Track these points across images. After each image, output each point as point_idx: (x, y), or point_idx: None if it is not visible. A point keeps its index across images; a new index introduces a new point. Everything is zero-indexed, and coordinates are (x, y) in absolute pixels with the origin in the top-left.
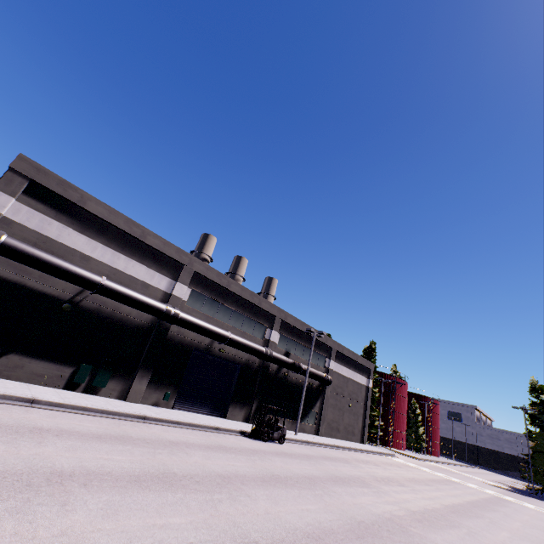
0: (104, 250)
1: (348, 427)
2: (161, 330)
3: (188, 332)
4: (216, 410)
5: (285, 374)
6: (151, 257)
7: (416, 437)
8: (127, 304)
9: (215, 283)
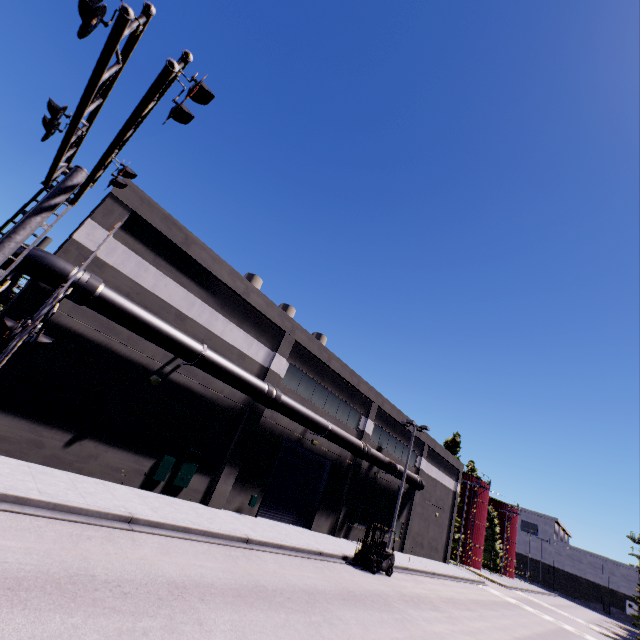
0: (202, 307)
1: (432, 542)
2: (254, 414)
3: (281, 418)
4: (300, 517)
5: (375, 474)
6: (251, 320)
7: (491, 552)
8: (226, 381)
9: (314, 356)
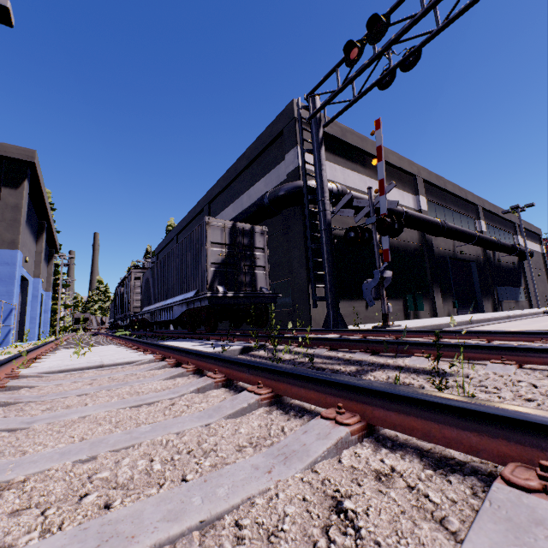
0: (370, 182)
1: (543, 295)
2: (428, 247)
3: (439, 243)
4: (473, 308)
5: (499, 260)
6: (394, 178)
7: None
8: (417, 227)
9: (434, 188)
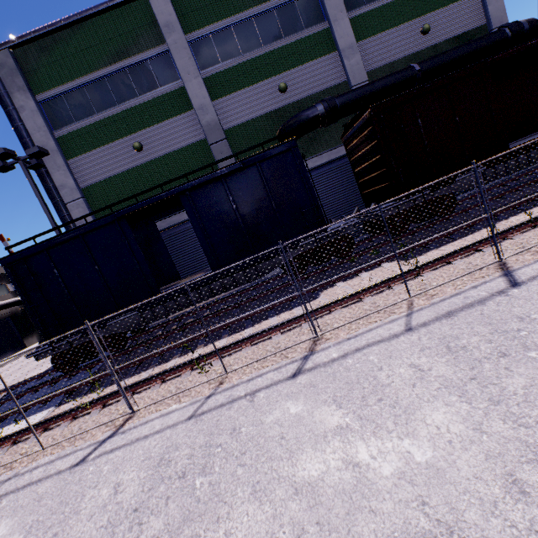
0: None
1: None
2: None
3: None
4: (17, 348)
5: None
6: None
7: None
8: None
9: None
